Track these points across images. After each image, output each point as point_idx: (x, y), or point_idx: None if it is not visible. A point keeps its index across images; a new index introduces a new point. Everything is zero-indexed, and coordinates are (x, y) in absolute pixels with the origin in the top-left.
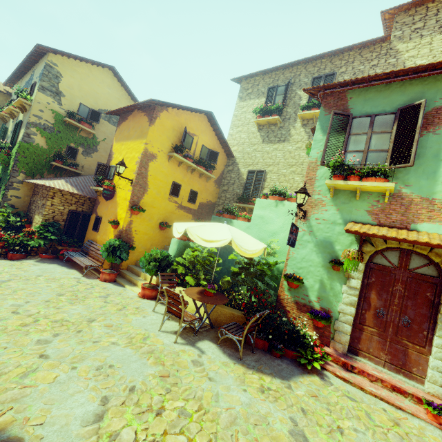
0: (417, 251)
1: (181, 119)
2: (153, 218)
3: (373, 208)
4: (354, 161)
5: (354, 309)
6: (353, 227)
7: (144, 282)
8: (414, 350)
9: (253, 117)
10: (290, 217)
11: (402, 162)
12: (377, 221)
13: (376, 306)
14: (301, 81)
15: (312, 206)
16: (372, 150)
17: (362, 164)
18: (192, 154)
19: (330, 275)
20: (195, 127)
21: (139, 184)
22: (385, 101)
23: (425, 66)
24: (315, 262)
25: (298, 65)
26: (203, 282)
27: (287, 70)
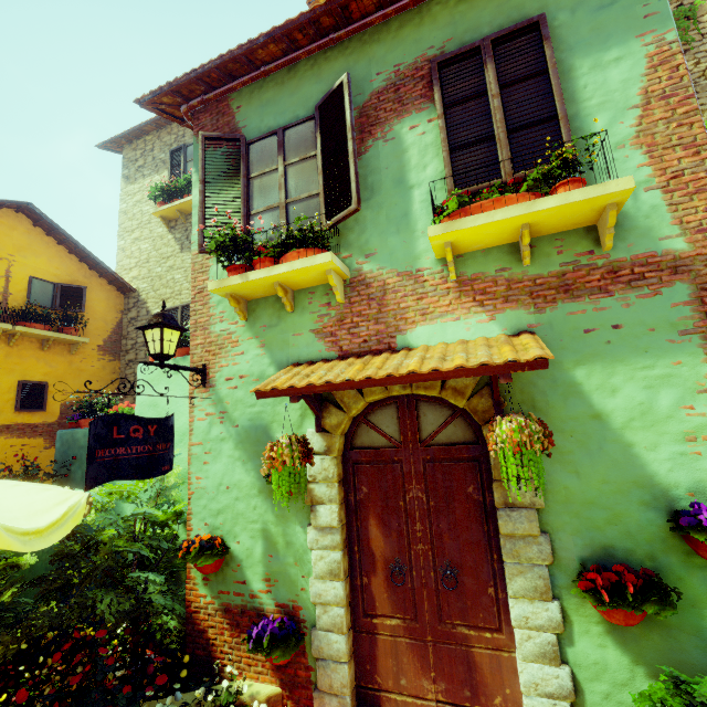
0: (422, 394)
1: None
2: None
3: (324, 322)
4: (263, 228)
5: (341, 586)
6: (279, 379)
7: None
8: (484, 646)
9: (156, 207)
10: None
11: (342, 207)
12: (337, 348)
13: (385, 556)
14: None
15: (214, 351)
16: (293, 198)
17: (283, 231)
18: None
19: (279, 509)
20: None
21: None
22: (295, 99)
23: (326, 7)
24: (244, 488)
25: None
26: None
27: None
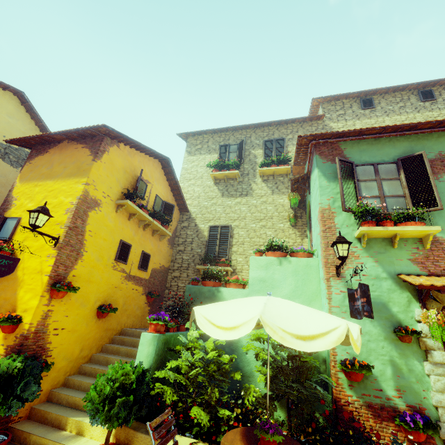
0: None
1: (134, 161)
2: (88, 300)
3: (416, 256)
4: (377, 206)
5: None
6: (418, 280)
7: (79, 441)
8: None
9: (207, 171)
10: (302, 277)
11: (428, 206)
12: (426, 270)
13: None
14: (253, 142)
15: None
16: (388, 195)
17: (384, 209)
18: (145, 205)
19: (400, 350)
20: (149, 173)
21: (69, 244)
22: (380, 152)
23: (415, 124)
24: (373, 335)
25: (247, 129)
26: (225, 413)
27: (237, 132)
